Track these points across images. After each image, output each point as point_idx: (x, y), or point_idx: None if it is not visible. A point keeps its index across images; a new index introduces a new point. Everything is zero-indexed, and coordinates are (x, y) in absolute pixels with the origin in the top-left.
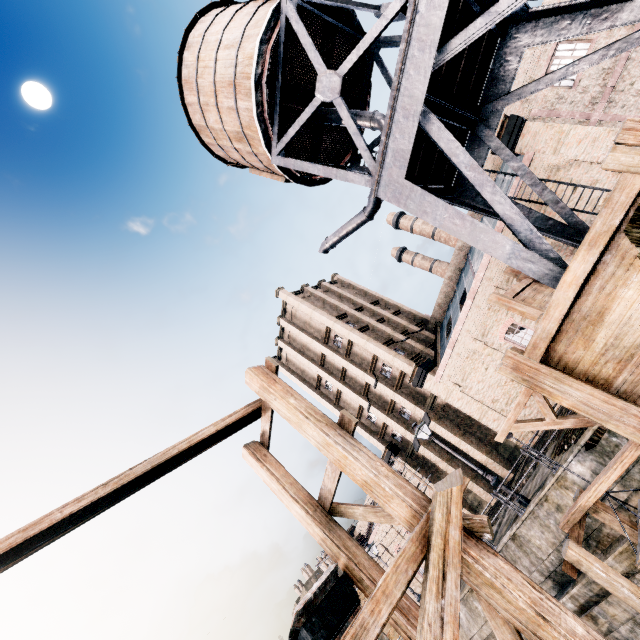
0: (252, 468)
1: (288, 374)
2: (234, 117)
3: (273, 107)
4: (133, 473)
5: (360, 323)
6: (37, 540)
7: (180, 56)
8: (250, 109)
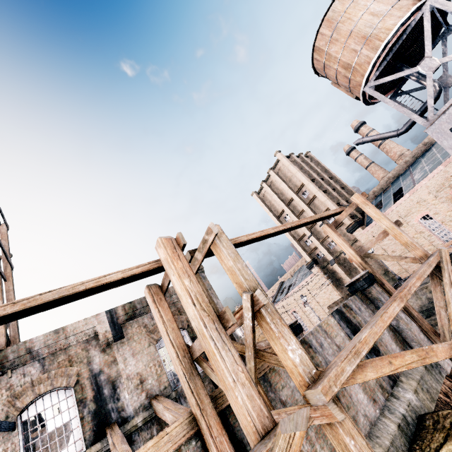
0: (327, 233)
1: (262, 204)
2: (353, 56)
3: (382, 59)
4: (316, 217)
5: (321, 188)
6: (299, 226)
7: (332, 3)
8: (369, 57)
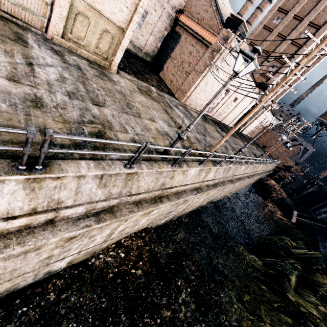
0: None
1: None
2: None
3: None
4: None
5: None
6: None
7: None
8: None
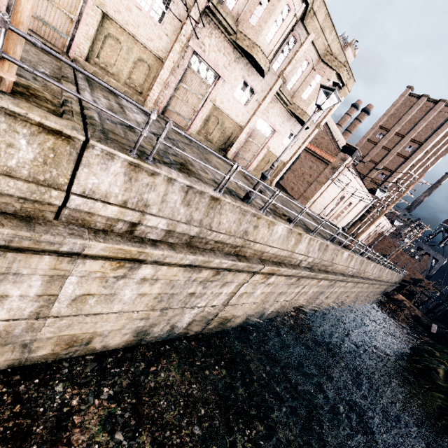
0: None
1: None
2: None
3: None
4: None
5: None
6: None
7: None
8: None
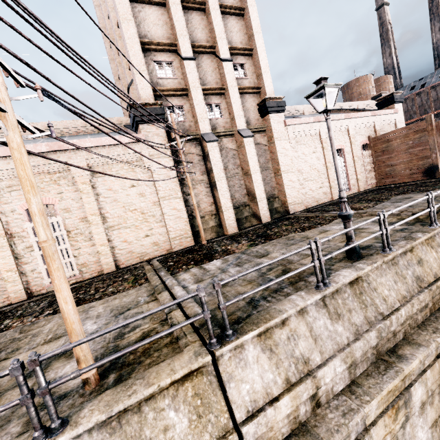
0: None
1: None
2: None
3: None
4: None
5: None
6: None
7: None
8: None
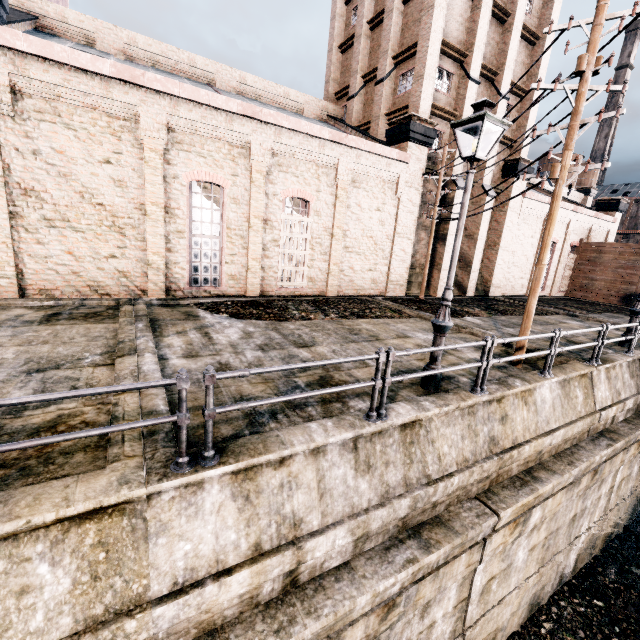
0: None
1: None
2: None
3: None
4: None
5: None
6: None
7: None
8: None
